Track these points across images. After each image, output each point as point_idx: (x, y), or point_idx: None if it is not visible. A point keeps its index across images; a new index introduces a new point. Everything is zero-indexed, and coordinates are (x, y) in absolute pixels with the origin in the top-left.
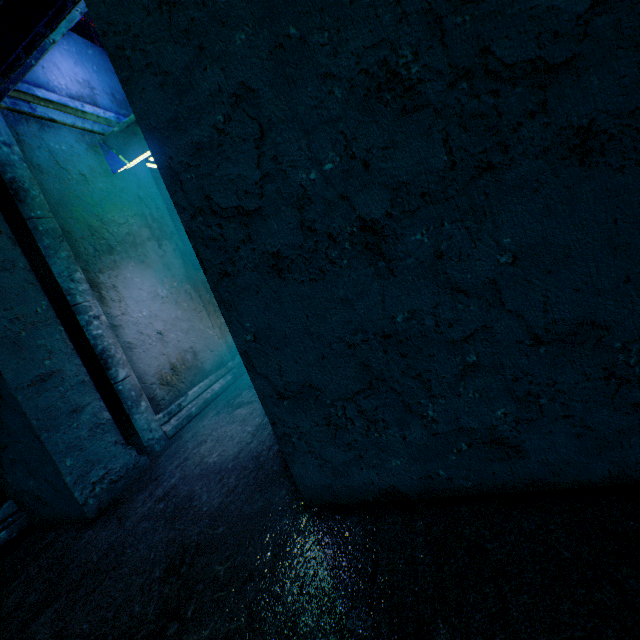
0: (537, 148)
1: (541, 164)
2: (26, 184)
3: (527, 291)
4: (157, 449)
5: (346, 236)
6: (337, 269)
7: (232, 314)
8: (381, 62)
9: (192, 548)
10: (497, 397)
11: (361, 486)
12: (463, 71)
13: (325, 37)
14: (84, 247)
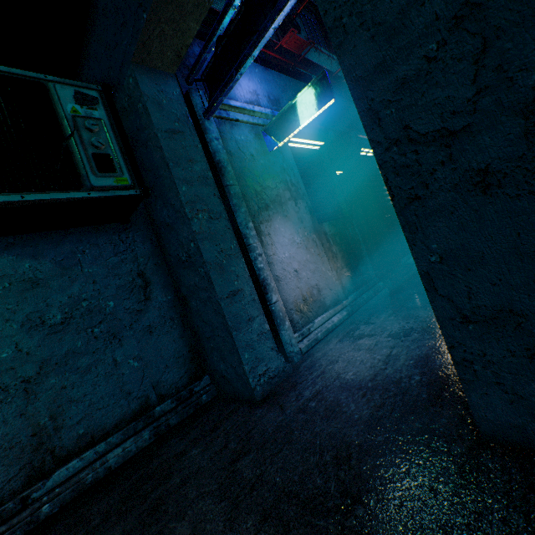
0: None
1: None
2: (225, 163)
3: None
4: (295, 360)
5: None
6: None
7: (416, 236)
8: None
9: (355, 446)
10: None
11: None
12: None
13: None
14: (252, 205)
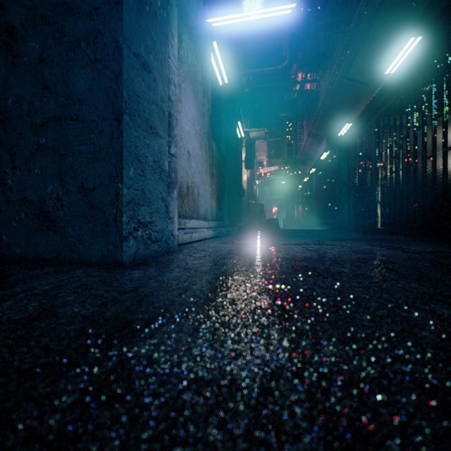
0: None
1: None
2: None
3: None
4: None
5: None
6: None
7: None
8: None
9: None
10: None
11: None
12: None
13: None
14: None
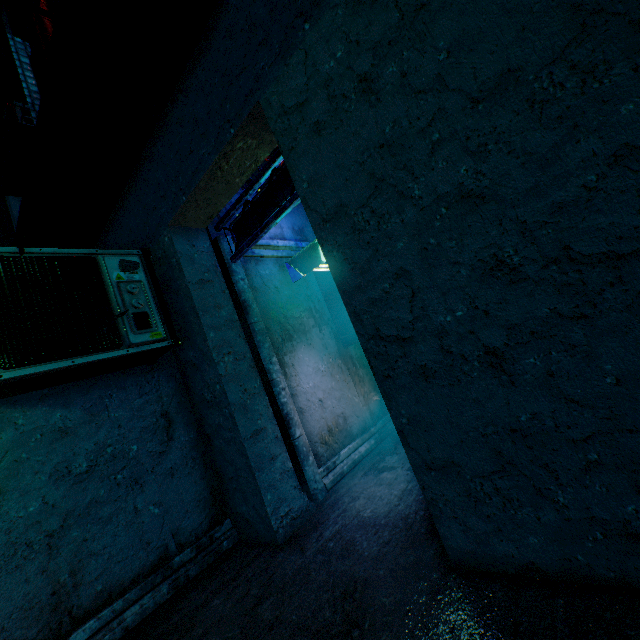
0: (620, 305)
1: (626, 315)
2: (250, 302)
3: (635, 406)
4: (319, 498)
5: (474, 357)
6: (469, 378)
7: (392, 403)
8: (492, 255)
9: (361, 581)
10: (624, 493)
11: (502, 557)
12: (552, 259)
13: (453, 243)
14: (276, 338)
